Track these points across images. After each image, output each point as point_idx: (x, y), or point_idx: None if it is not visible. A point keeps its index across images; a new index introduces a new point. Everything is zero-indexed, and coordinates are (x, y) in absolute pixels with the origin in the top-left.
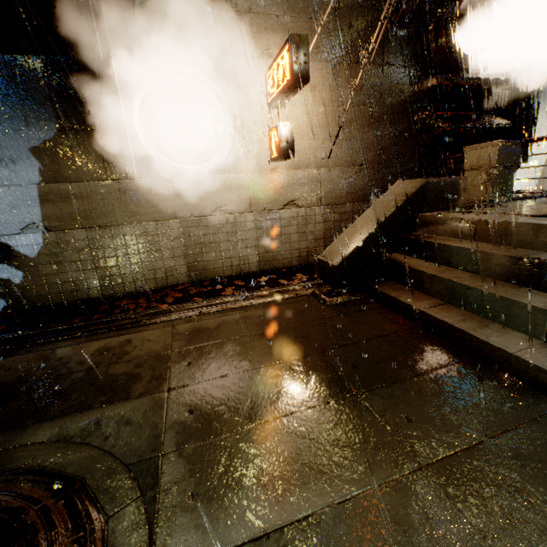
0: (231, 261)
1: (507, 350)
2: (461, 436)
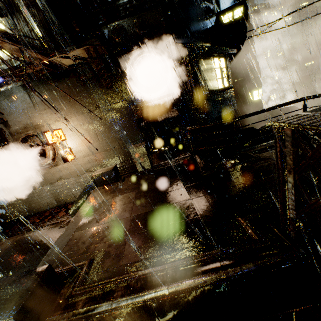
0: (71, 196)
1: None
2: None
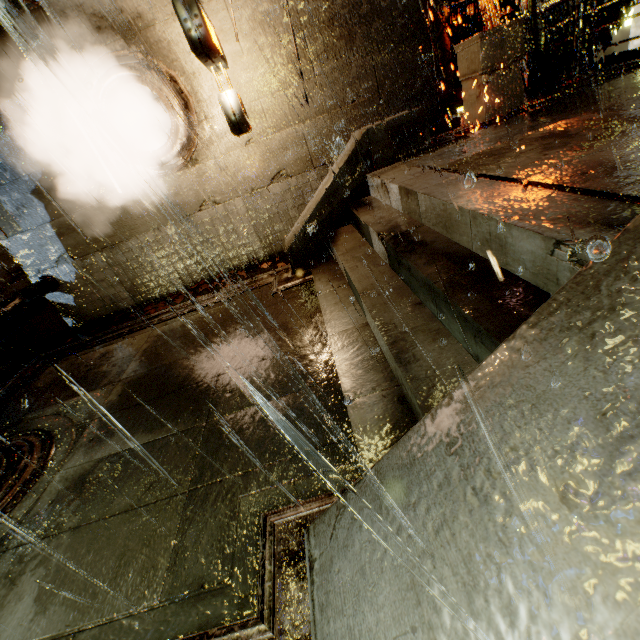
0: (235, 251)
1: (328, 333)
2: (247, 403)
